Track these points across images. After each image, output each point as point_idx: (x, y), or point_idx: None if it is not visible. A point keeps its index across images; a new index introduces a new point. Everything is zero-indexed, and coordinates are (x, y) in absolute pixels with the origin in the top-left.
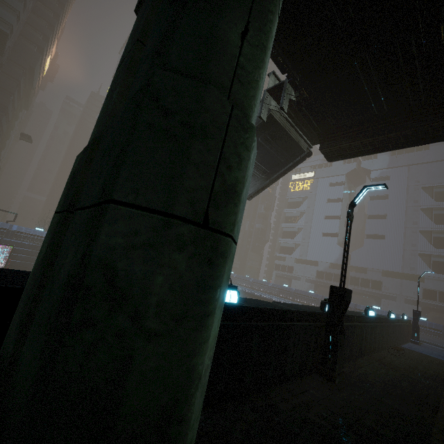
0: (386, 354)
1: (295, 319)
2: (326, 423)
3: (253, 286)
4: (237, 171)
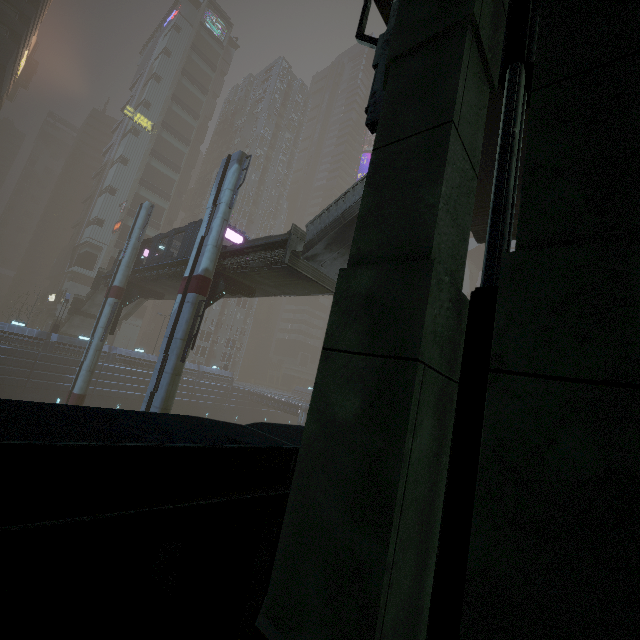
0: None
1: None
2: None
3: None
4: None
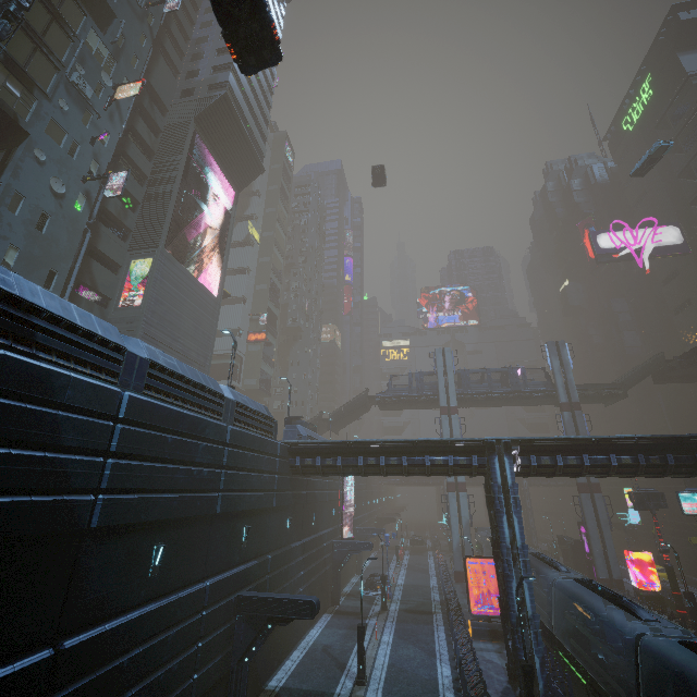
0: None
1: None
2: None
3: None
4: None
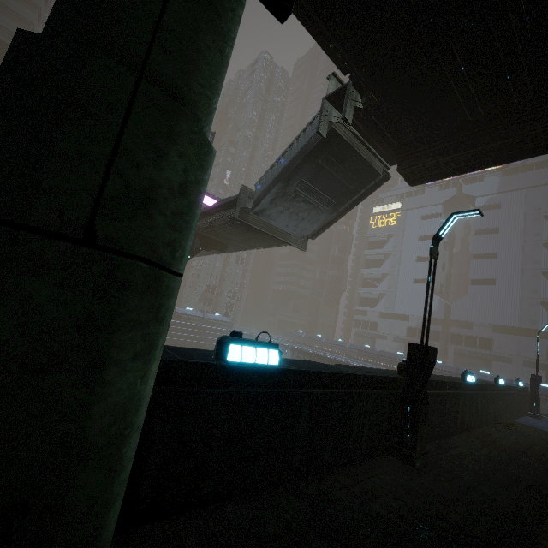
0: (491, 430)
1: (362, 386)
2: (395, 516)
3: (326, 348)
4: (153, 171)
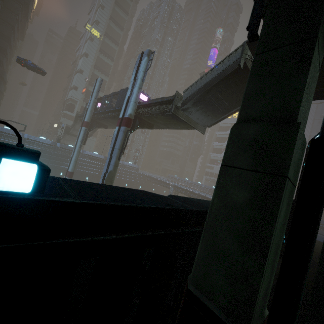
0: None
1: None
2: None
3: (191, 186)
4: None
